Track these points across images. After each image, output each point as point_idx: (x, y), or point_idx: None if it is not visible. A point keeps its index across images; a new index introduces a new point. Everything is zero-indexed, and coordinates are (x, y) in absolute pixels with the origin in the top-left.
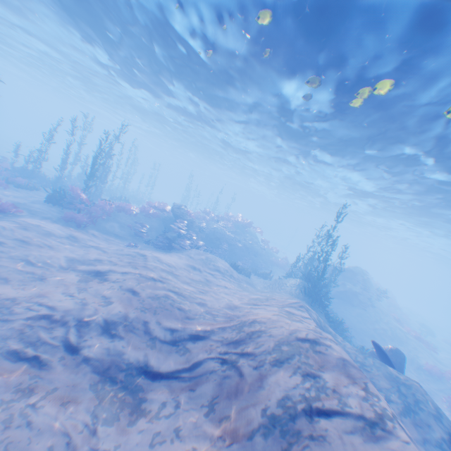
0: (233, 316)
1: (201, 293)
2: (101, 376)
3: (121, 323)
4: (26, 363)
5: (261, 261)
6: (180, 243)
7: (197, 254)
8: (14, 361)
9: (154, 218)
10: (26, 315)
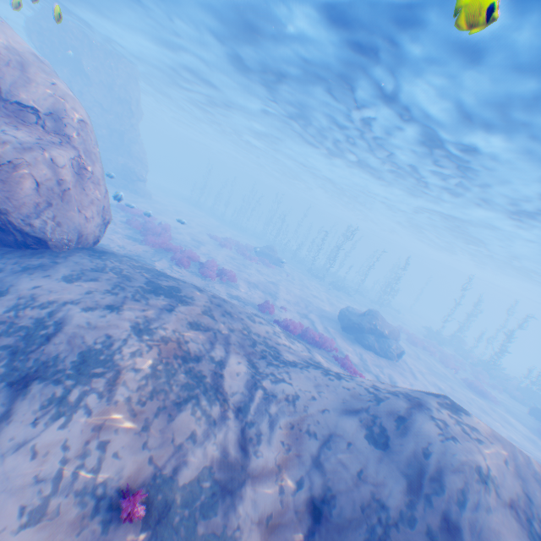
0: None
1: None
2: None
3: None
4: None
5: None
6: None
7: None
8: None
9: None
10: None
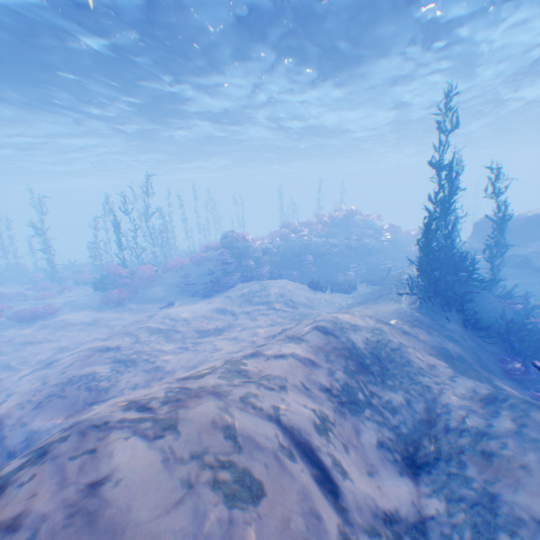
0: None
1: (180, 350)
2: None
3: None
4: None
5: (384, 258)
6: (224, 282)
7: (238, 289)
8: None
9: (208, 262)
10: None
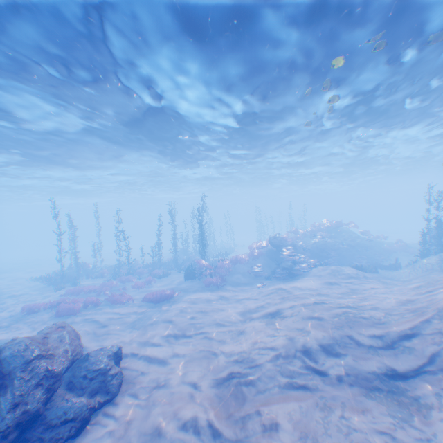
0: (418, 308)
1: (363, 301)
2: (363, 387)
3: (334, 344)
4: (305, 389)
5: (375, 252)
6: (297, 268)
7: (321, 271)
8: (297, 390)
9: (259, 257)
10: (266, 358)
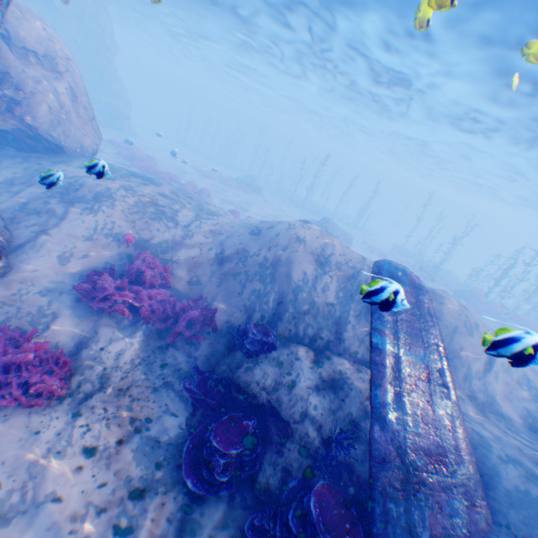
0: None
1: None
2: None
3: None
4: None
5: None
6: None
7: None
8: None
9: None
10: None
